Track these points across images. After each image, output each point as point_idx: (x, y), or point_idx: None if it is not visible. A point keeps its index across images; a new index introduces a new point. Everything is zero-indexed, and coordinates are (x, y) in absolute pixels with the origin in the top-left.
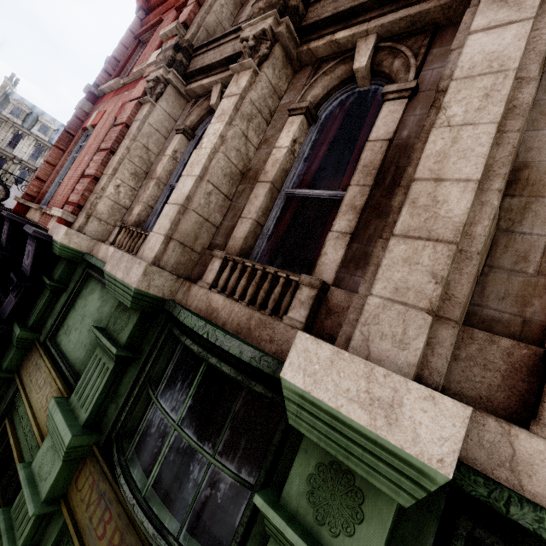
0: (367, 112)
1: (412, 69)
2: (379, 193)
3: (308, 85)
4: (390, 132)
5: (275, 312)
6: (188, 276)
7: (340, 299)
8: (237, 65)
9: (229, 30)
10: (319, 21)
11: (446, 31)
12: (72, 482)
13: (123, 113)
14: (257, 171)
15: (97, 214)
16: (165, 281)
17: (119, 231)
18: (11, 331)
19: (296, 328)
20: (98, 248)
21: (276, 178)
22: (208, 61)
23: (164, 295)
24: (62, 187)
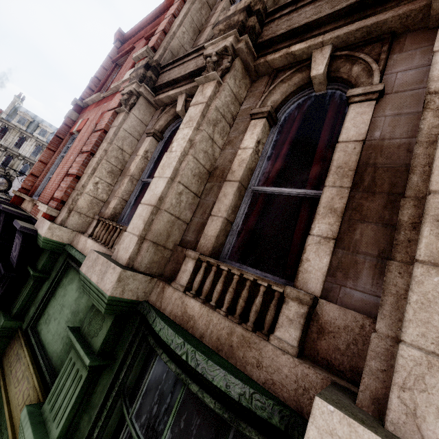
0: (324, 113)
1: (376, 73)
2: (358, 194)
3: (267, 92)
4: (362, 133)
5: (256, 323)
6: (160, 273)
7: (333, 316)
8: (202, 77)
9: (191, 50)
10: (275, 37)
11: (403, 37)
12: None
13: (102, 120)
14: (223, 169)
15: (78, 209)
16: (139, 284)
17: (97, 224)
18: None
19: (287, 352)
20: (78, 240)
21: (243, 177)
22: (174, 76)
23: (138, 297)
24: (51, 182)
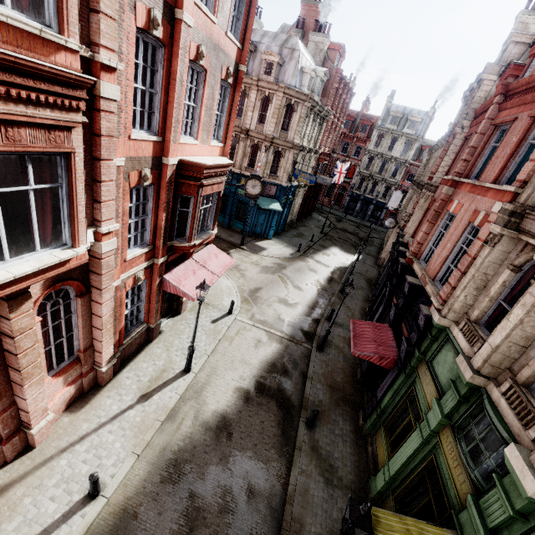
0: None
1: None
2: None
3: None
4: None
5: (528, 424)
6: (495, 377)
7: None
8: None
9: None
10: None
11: None
12: (440, 430)
13: (472, 246)
14: None
15: (453, 309)
16: (481, 380)
17: (465, 324)
18: (414, 350)
19: (529, 438)
20: (453, 328)
21: None
22: (534, 230)
23: (480, 385)
24: (433, 259)
